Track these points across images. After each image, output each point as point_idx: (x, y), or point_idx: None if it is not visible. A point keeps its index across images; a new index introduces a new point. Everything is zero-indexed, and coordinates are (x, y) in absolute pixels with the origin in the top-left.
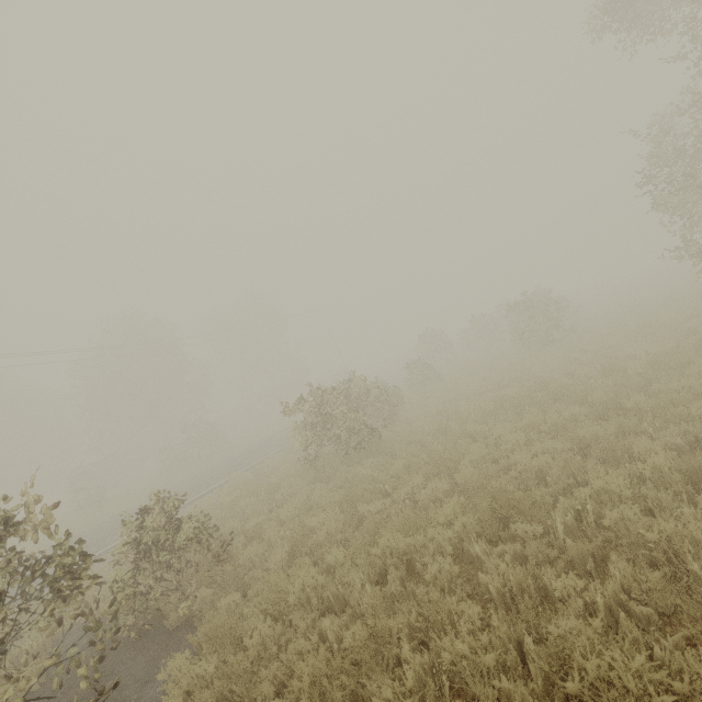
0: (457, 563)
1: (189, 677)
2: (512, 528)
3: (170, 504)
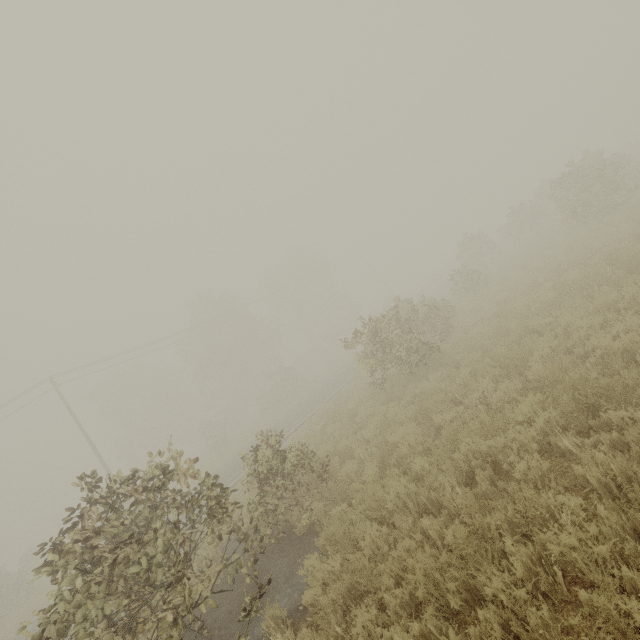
0: (546, 457)
1: (321, 572)
2: (603, 416)
3: (273, 440)
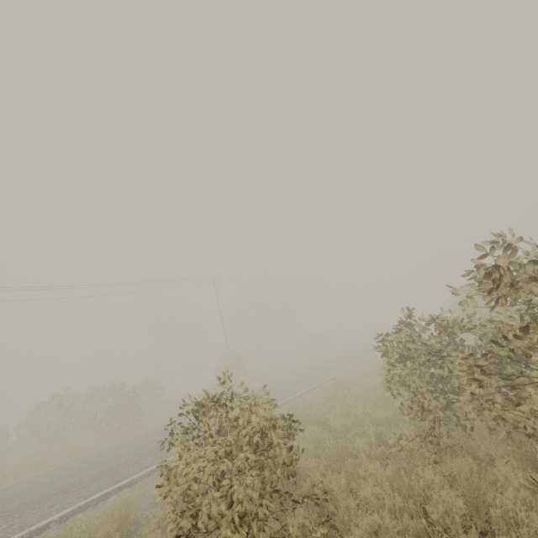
0: None
1: None
2: None
3: None
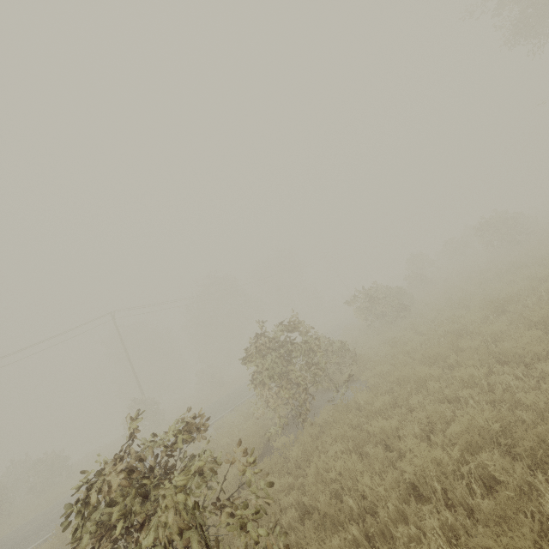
0: None
1: (379, 371)
2: (507, 309)
3: (323, 337)
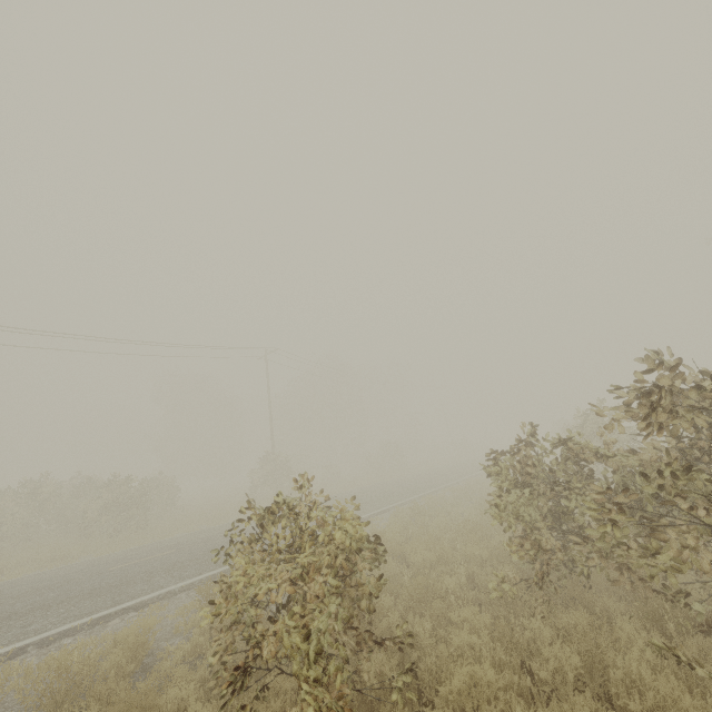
0: None
1: None
2: None
3: None
